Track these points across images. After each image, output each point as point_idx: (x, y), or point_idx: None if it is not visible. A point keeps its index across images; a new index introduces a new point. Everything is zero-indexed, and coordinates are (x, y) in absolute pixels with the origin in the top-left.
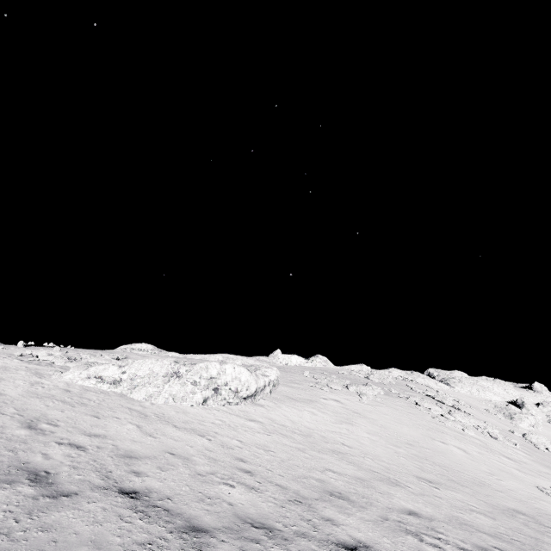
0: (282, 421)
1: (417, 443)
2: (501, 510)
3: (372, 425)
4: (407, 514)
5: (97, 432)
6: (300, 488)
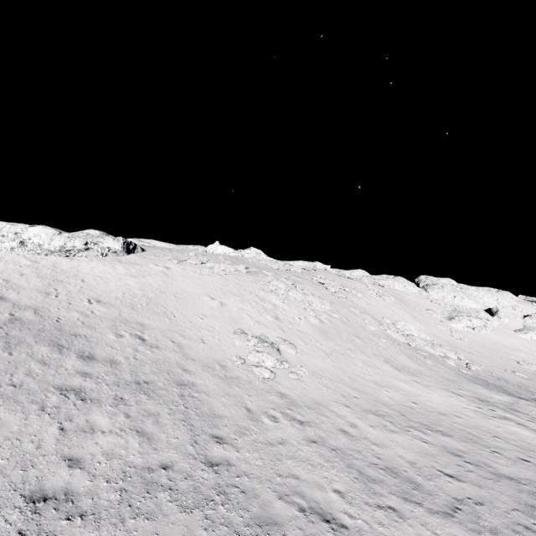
0: (64, 266)
1: (175, 293)
2: (120, 320)
3: (158, 281)
4: None
5: None
6: None
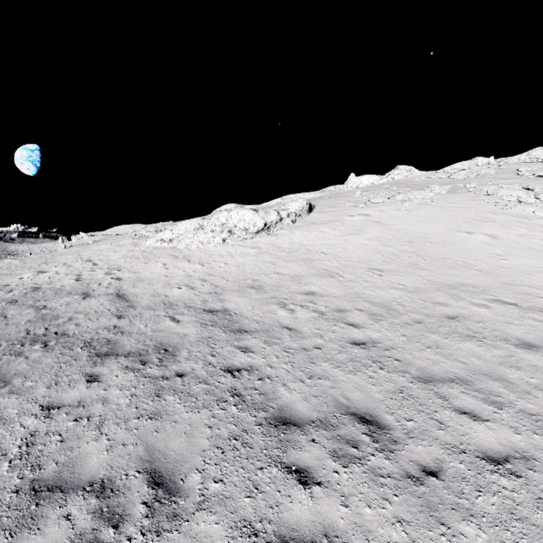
0: (282, 244)
1: (423, 239)
2: (439, 286)
3: (382, 231)
4: (303, 294)
5: (137, 271)
6: (230, 286)
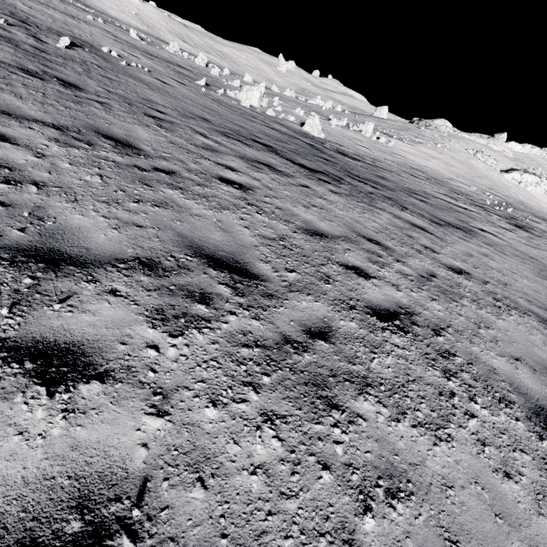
0: None
1: None
2: None
3: None
4: None
5: None
6: None
